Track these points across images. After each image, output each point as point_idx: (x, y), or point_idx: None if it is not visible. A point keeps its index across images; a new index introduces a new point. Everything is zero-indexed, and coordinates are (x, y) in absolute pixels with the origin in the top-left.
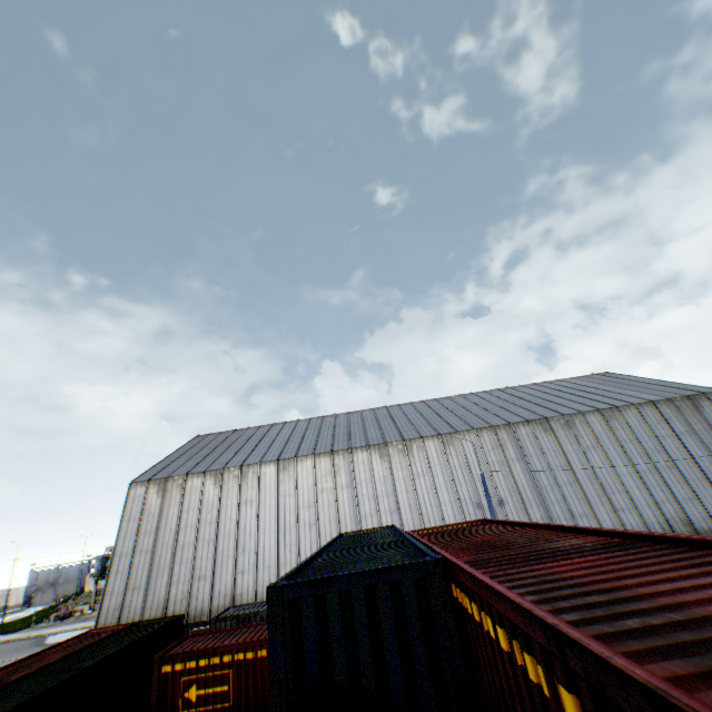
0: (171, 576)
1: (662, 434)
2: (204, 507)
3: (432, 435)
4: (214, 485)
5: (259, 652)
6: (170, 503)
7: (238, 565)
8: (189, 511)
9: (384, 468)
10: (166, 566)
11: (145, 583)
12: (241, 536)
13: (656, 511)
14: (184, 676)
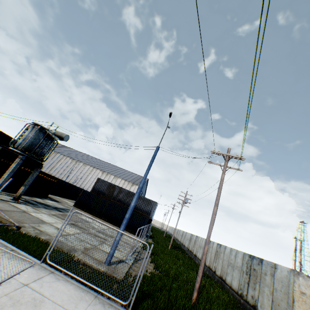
0: None
1: (120, 185)
2: None
3: (83, 162)
4: None
5: None
6: None
7: None
8: None
9: (70, 162)
10: None
11: None
12: None
13: None
14: None
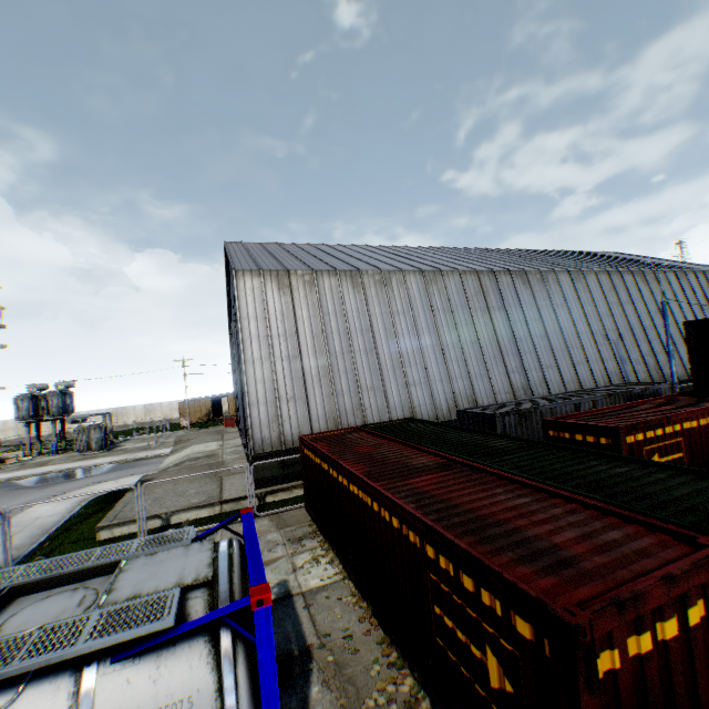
0: (333, 387)
1: (708, 297)
2: (349, 313)
3: (562, 270)
4: (354, 288)
5: (699, 422)
6: (303, 303)
7: (409, 378)
8: (332, 315)
9: (528, 295)
10: (322, 376)
11: (301, 394)
12: (404, 349)
13: None
14: (644, 448)
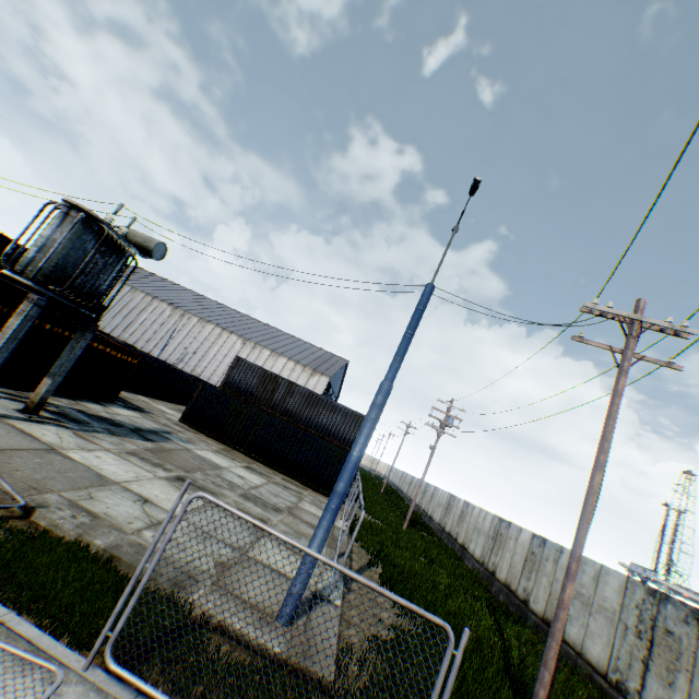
0: None
1: (284, 374)
2: None
3: (198, 316)
4: None
5: None
6: None
7: None
8: None
9: (168, 315)
10: None
11: None
12: None
13: None
14: None
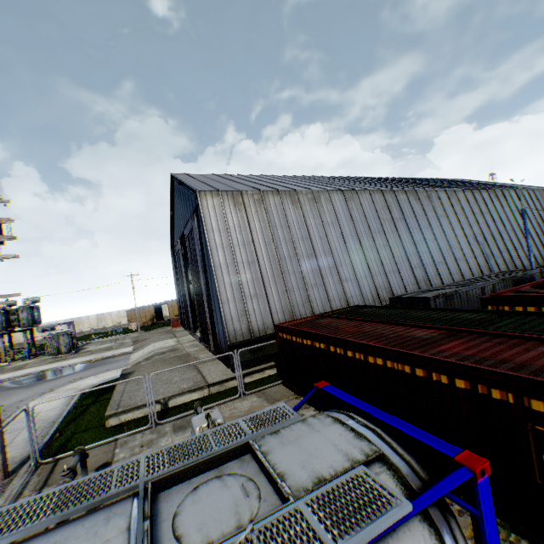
0: (286, 285)
1: (537, 208)
2: (292, 225)
3: (440, 189)
4: (293, 205)
5: None
6: (255, 217)
7: (341, 275)
8: (278, 227)
9: (419, 209)
10: (276, 276)
11: (261, 292)
12: (335, 252)
13: (541, 248)
14: None
